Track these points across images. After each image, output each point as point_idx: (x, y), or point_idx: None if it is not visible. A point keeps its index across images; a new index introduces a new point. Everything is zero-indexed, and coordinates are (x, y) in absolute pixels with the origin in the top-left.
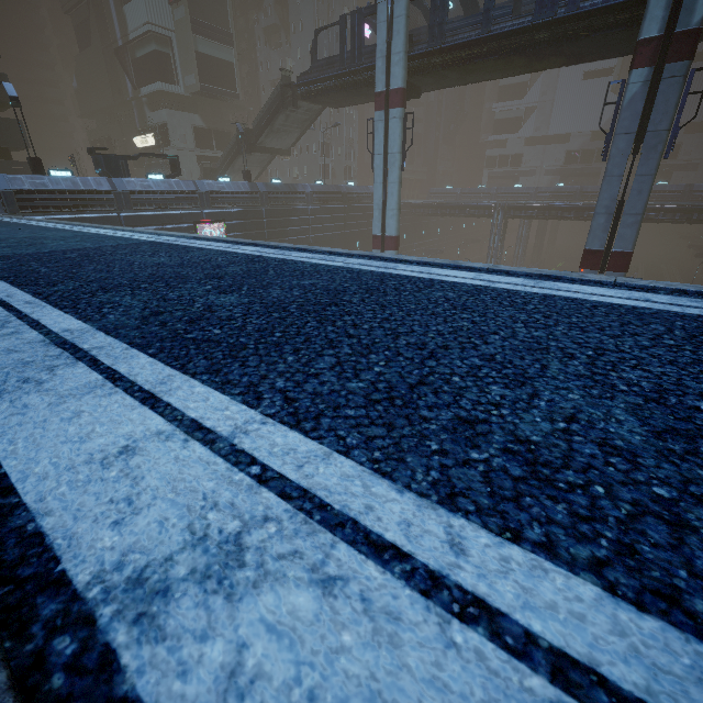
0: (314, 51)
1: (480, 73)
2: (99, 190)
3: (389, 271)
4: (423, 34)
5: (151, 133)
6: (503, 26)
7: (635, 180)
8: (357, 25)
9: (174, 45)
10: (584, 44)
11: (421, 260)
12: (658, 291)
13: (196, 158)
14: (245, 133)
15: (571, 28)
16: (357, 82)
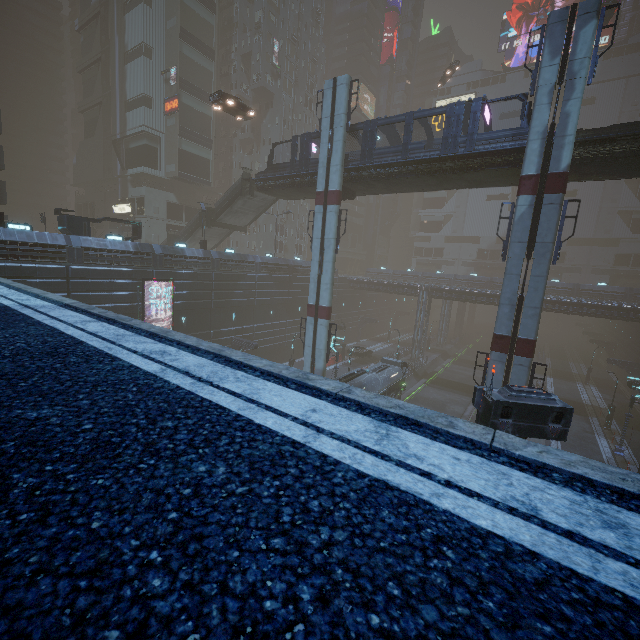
0: (271, 157)
1: (402, 186)
2: (53, 244)
3: (198, 391)
4: (359, 155)
5: (129, 203)
6: (418, 156)
7: (531, 279)
8: (306, 144)
9: (162, 142)
10: (481, 174)
11: (265, 369)
12: (551, 473)
13: (165, 226)
14: (207, 211)
15: (470, 162)
16: (303, 183)
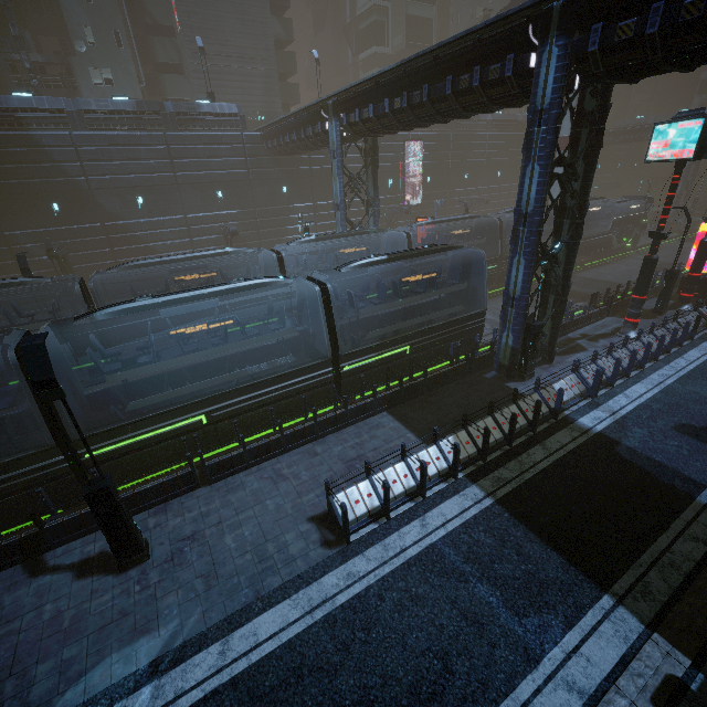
0: None
1: None
2: None
3: None
4: None
5: None
6: None
7: None
8: None
9: (389, 13)
10: None
11: None
12: None
13: None
14: None
15: None
16: None
